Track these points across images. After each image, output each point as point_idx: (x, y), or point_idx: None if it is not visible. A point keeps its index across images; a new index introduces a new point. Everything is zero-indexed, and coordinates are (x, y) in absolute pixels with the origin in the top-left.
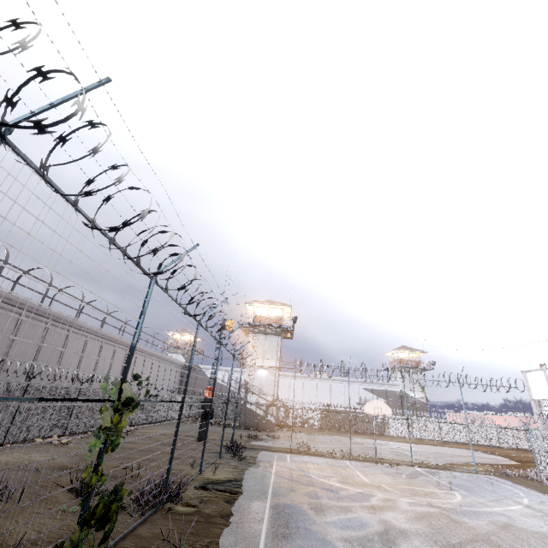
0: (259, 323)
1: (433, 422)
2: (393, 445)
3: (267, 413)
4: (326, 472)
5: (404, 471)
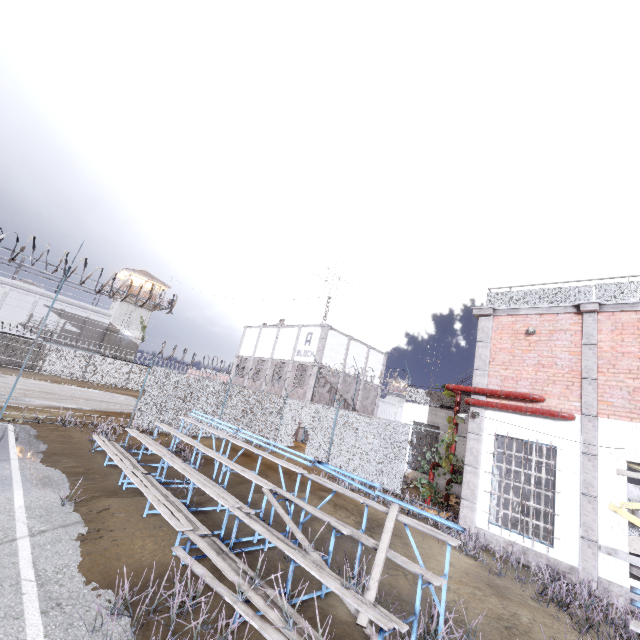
0: None
1: (125, 365)
2: None
3: None
4: None
5: None
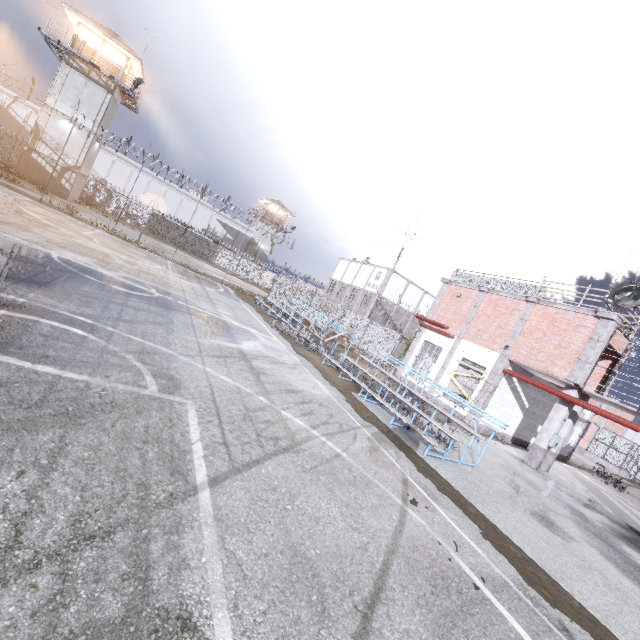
0: (77, 52)
1: (259, 269)
2: (196, 261)
3: (62, 176)
4: (50, 216)
5: (151, 255)
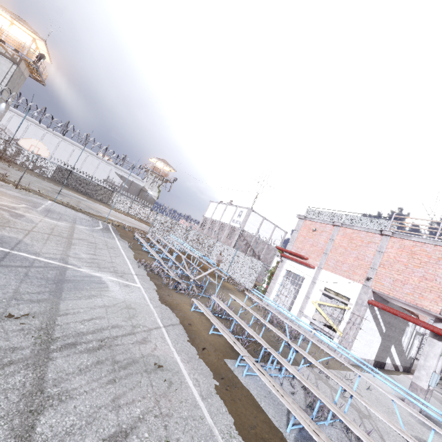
0: None
1: (147, 210)
2: (90, 203)
3: None
4: None
5: (28, 195)
